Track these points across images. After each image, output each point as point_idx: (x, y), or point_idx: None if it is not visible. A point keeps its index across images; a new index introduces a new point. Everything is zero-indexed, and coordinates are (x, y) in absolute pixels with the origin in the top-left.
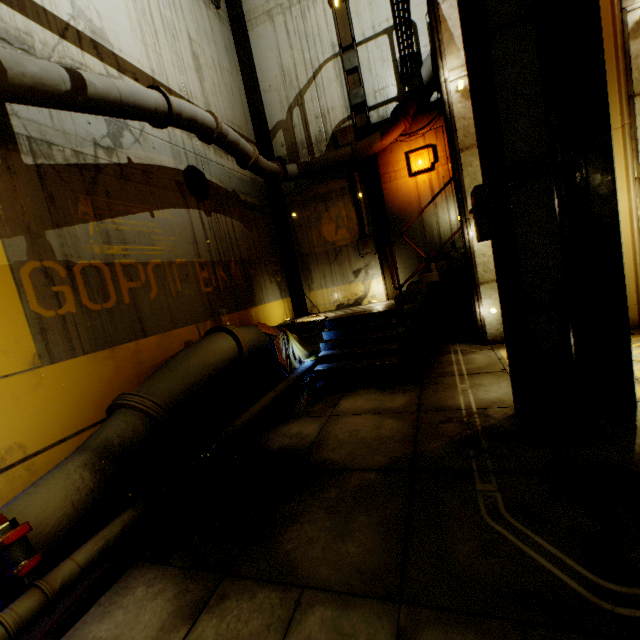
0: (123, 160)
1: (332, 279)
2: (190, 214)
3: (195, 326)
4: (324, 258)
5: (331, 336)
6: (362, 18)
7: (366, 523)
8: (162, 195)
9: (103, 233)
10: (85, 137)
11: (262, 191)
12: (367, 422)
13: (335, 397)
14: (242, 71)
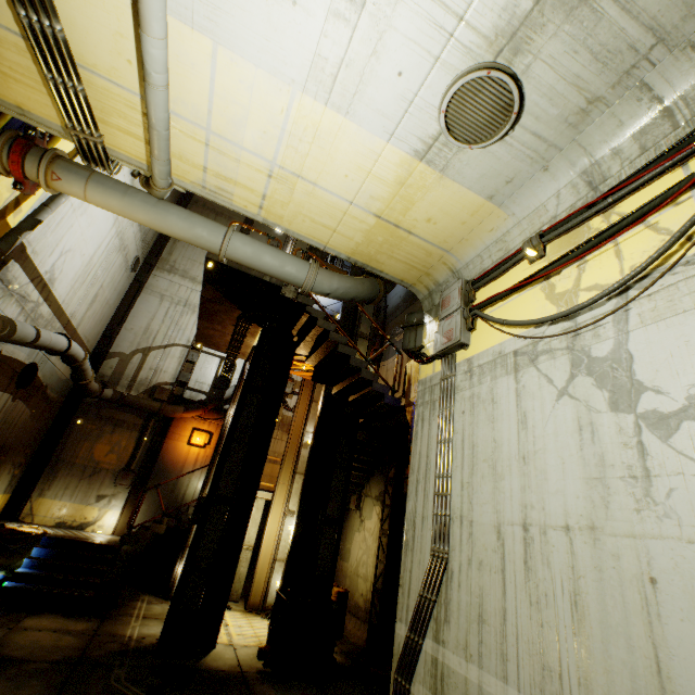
0: None
1: (73, 493)
2: (3, 396)
3: None
4: (80, 471)
5: (42, 554)
6: None
7: (38, 683)
8: None
9: None
10: None
11: (68, 389)
12: (50, 636)
13: (20, 615)
14: (120, 307)
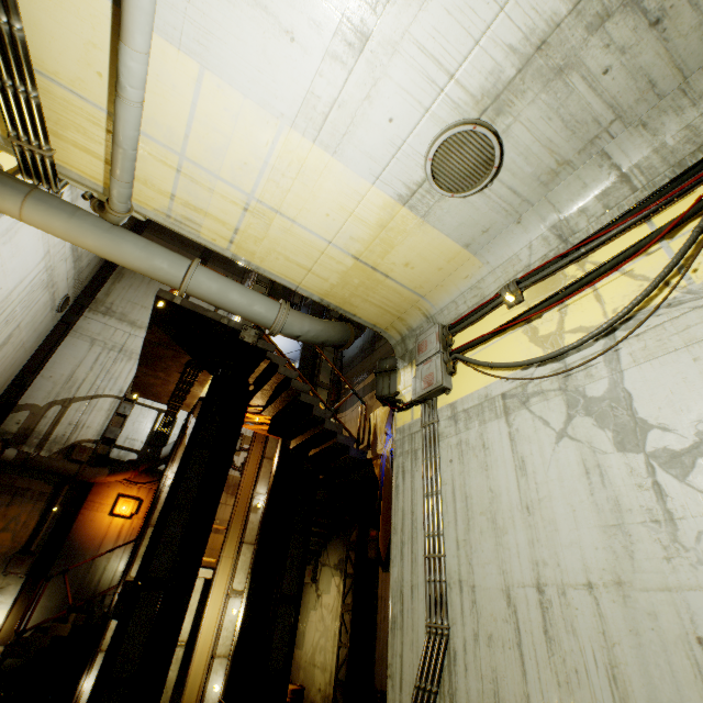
0: None
1: None
2: None
3: None
4: None
5: None
6: None
7: None
8: None
9: None
10: None
11: None
12: None
13: None
14: (38, 351)
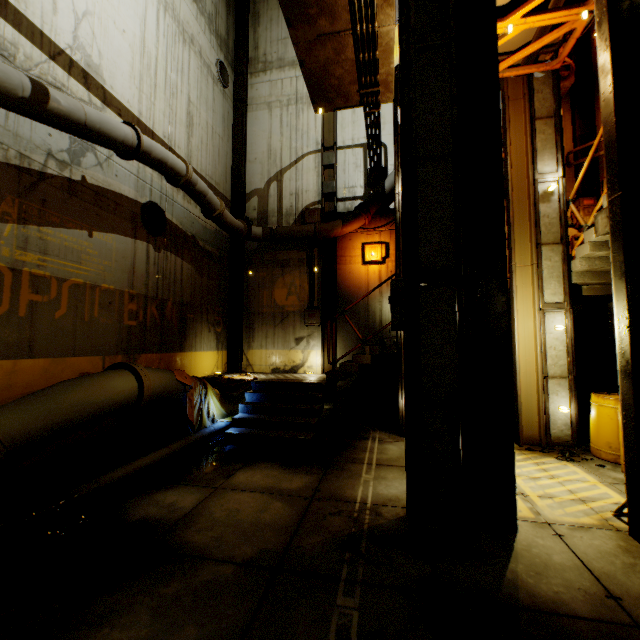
0: (76, 177)
1: (274, 341)
2: (136, 244)
3: (101, 358)
4: (270, 319)
5: (254, 398)
6: (345, 130)
7: (192, 636)
8: (110, 219)
9: (21, 237)
10: (40, 145)
11: (225, 243)
12: (254, 501)
13: (234, 467)
14: (234, 140)
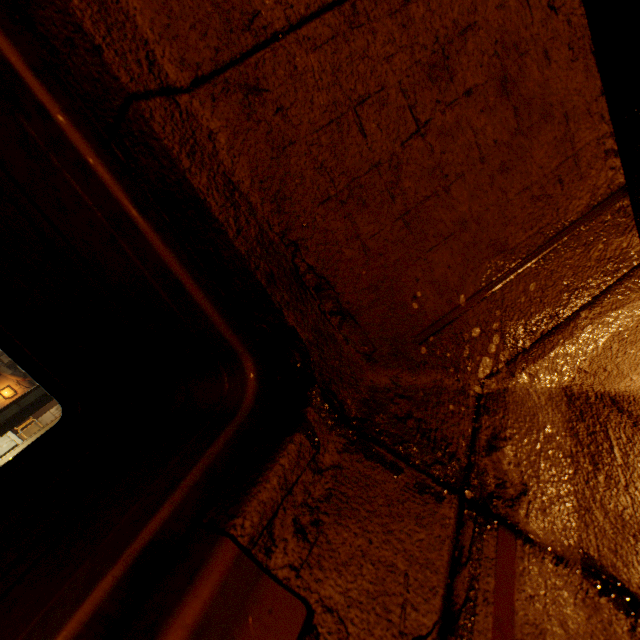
0: None
1: None
2: None
3: None
4: None
5: None
6: None
7: None
8: None
9: None
10: None
11: None
12: None
13: None
14: None
